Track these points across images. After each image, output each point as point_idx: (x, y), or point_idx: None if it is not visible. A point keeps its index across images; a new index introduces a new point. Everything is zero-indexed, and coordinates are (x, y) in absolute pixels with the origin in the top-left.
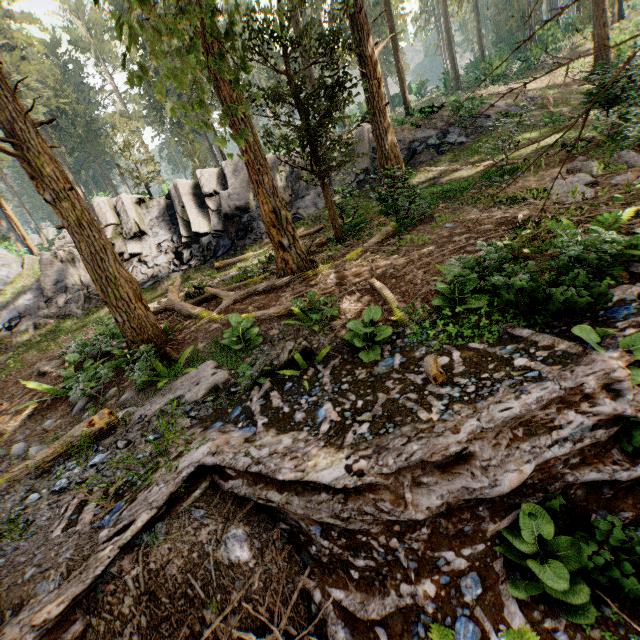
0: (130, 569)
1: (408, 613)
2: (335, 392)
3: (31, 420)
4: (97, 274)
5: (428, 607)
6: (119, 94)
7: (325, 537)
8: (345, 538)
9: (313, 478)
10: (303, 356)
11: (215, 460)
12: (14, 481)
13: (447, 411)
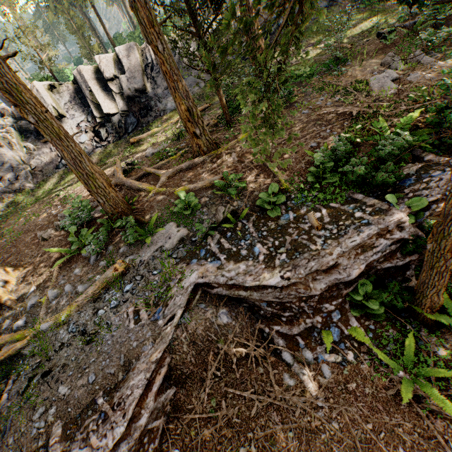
0: (181, 334)
1: (309, 329)
2: (260, 237)
3: (62, 270)
4: (79, 173)
5: (318, 326)
6: None
7: (269, 307)
8: (279, 306)
9: (265, 283)
10: (231, 215)
11: (204, 280)
12: (81, 306)
13: (325, 244)
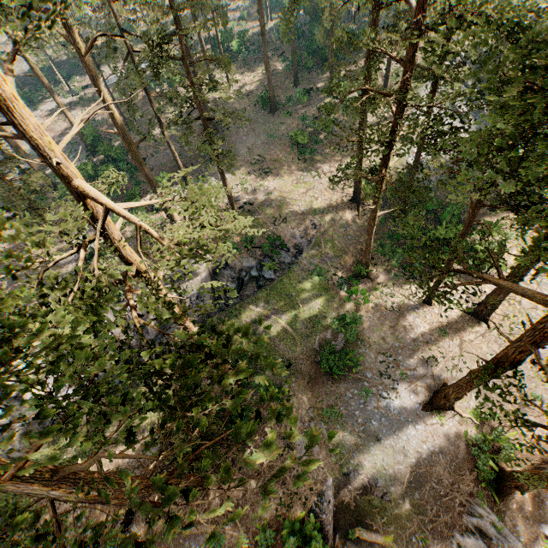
0: None
1: None
2: None
3: None
4: None
5: None
6: None
7: None
8: None
9: None
10: None
11: None
12: None
13: None
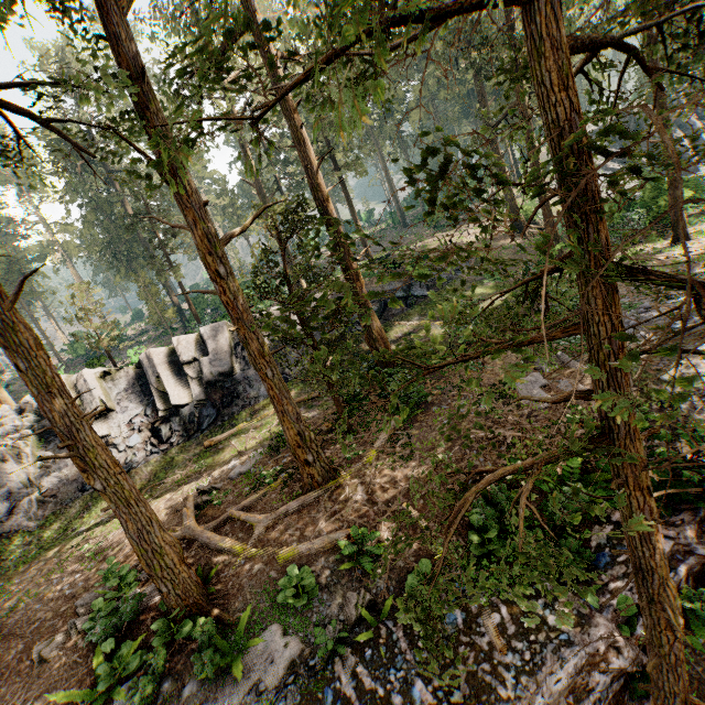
0: None
1: None
2: (418, 662)
3: None
4: (143, 549)
5: None
6: (47, 224)
7: None
8: None
9: None
10: (368, 609)
11: None
12: None
13: (518, 685)
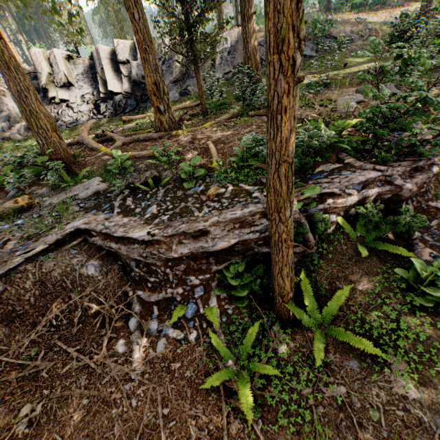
0: (31, 269)
1: (169, 301)
2: (161, 201)
3: None
4: (23, 107)
5: (178, 298)
6: None
7: (137, 267)
8: (146, 268)
9: (130, 235)
10: (154, 181)
11: (86, 226)
12: None
13: (208, 213)
